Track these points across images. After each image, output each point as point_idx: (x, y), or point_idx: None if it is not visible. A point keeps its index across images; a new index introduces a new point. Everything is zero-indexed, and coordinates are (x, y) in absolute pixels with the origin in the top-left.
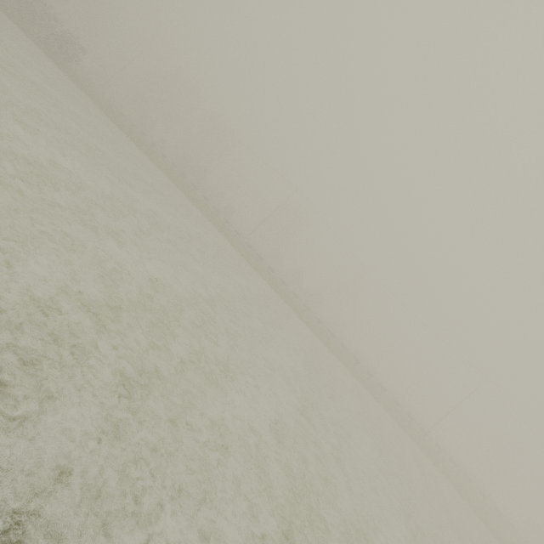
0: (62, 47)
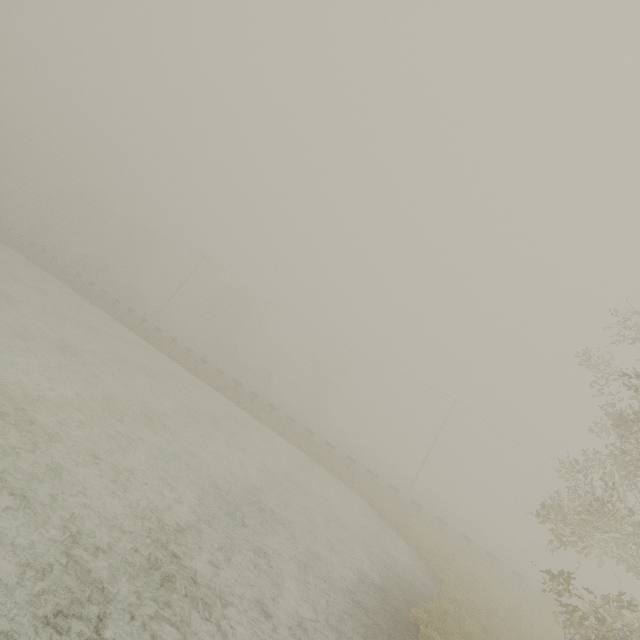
0: None
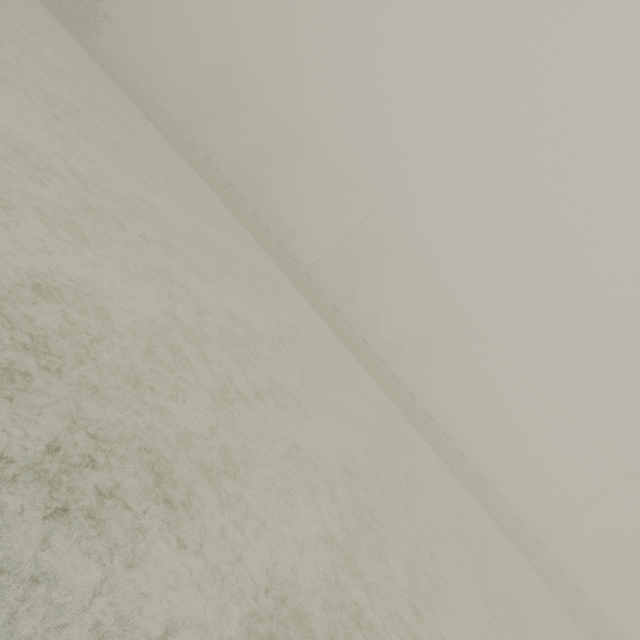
0: (81, 13)
